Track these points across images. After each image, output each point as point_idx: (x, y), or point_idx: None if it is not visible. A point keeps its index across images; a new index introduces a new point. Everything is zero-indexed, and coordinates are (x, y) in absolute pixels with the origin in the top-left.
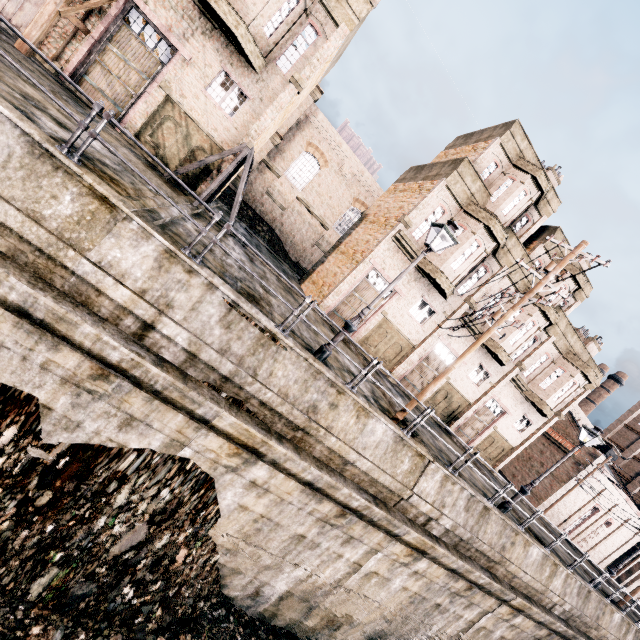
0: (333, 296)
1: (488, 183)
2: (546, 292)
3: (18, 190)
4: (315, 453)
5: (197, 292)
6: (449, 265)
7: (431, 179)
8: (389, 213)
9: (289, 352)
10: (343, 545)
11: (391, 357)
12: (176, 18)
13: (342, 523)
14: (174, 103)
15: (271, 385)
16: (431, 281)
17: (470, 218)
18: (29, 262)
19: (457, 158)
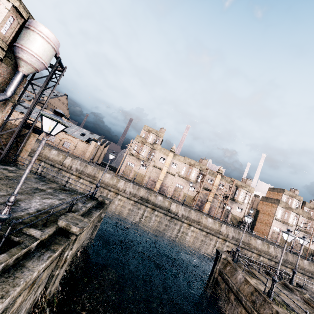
0: (269, 235)
1: (286, 201)
2: (313, 216)
3: (263, 247)
4: (299, 268)
5: (278, 250)
6: (289, 221)
7: (273, 203)
8: (267, 211)
9: (289, 254)
10: (312, 284)
11: (287, 244)
12: (230, 203)
13: (309, 280)
14: (232, 214)
15: (290, 259)
16: (287, 224)
17: (287, 210)
18: (265, 253)
19: (277, 199)
